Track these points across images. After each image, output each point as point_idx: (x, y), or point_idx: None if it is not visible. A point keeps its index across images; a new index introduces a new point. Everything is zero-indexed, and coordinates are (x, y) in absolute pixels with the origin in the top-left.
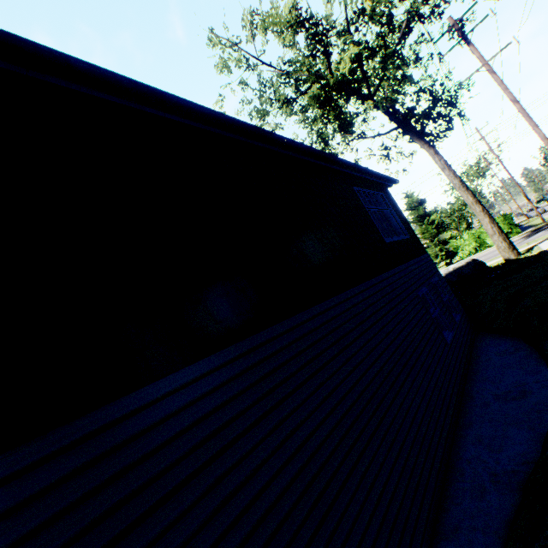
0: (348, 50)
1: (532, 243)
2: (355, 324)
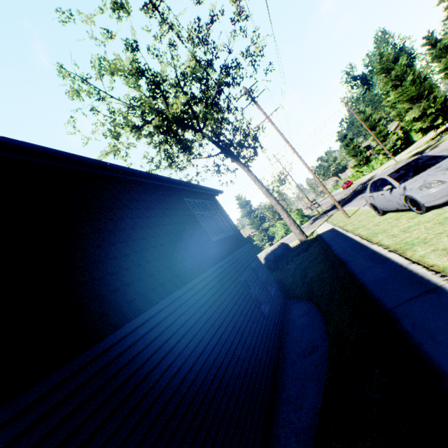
0: (178, 97)
1: (313, 228)
2: (180, 325)
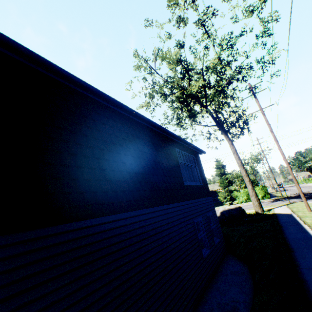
0: (198, 81)
1: (272, 206)
2: (136, 234)
